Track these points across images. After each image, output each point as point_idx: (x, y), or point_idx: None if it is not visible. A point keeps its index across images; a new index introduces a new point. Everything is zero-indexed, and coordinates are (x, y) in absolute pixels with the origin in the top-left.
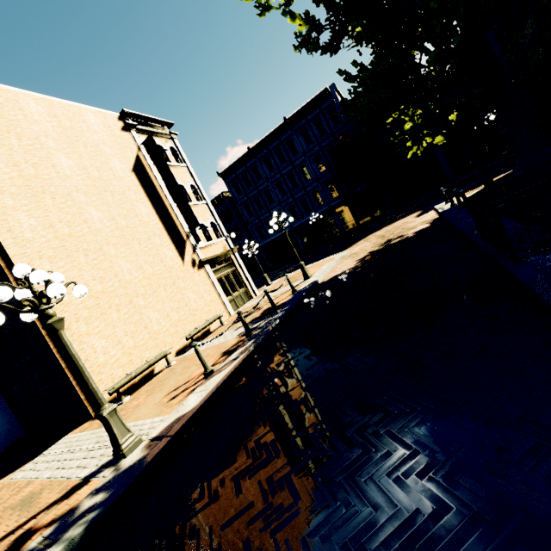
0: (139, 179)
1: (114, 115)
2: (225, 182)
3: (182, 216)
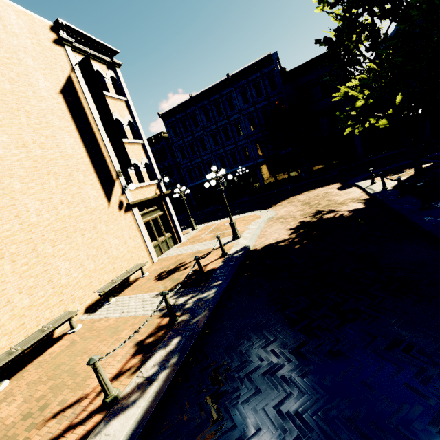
0: (67, 103)
1: (46, 23)
2: (164, 124)
3: (115, 153)
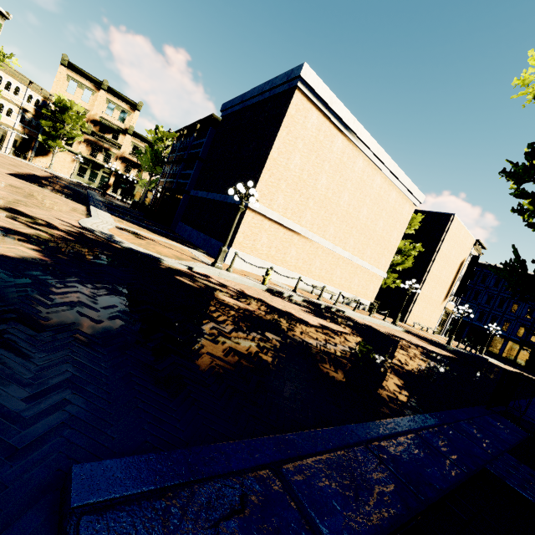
0: (459, 266)
1: (474, 239)
2: None
3: (457, 288)
